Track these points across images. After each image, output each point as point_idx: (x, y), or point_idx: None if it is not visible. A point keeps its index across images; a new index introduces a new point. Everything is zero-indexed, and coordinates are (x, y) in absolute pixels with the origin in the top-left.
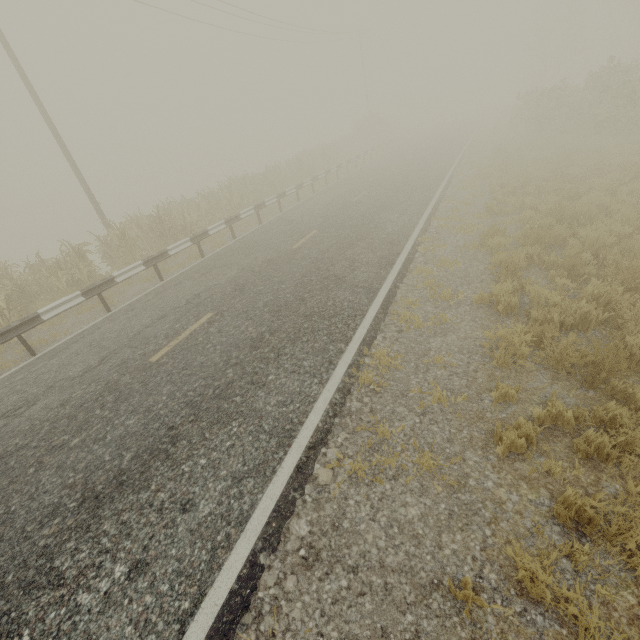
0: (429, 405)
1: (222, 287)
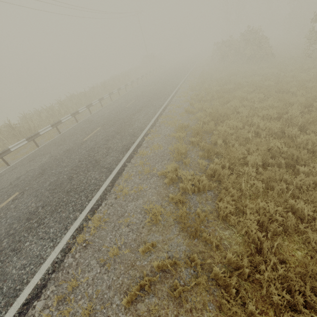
0: (109, 257)
1: (34, 171)
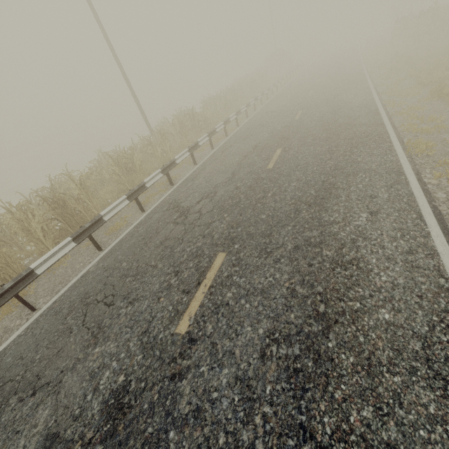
0: None
1: (269, 140)
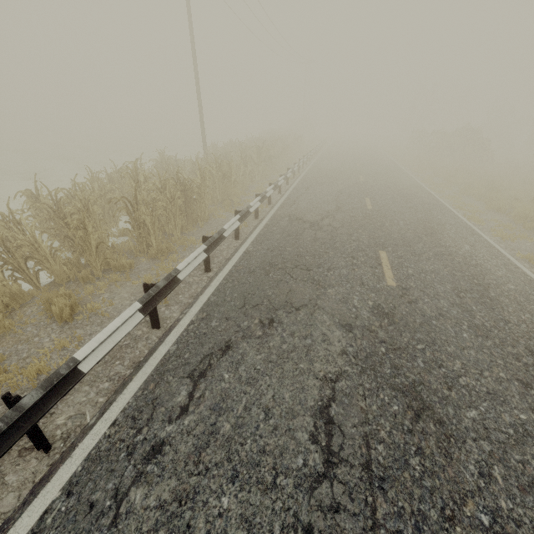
0: (505, 229)
1: (350, 190)
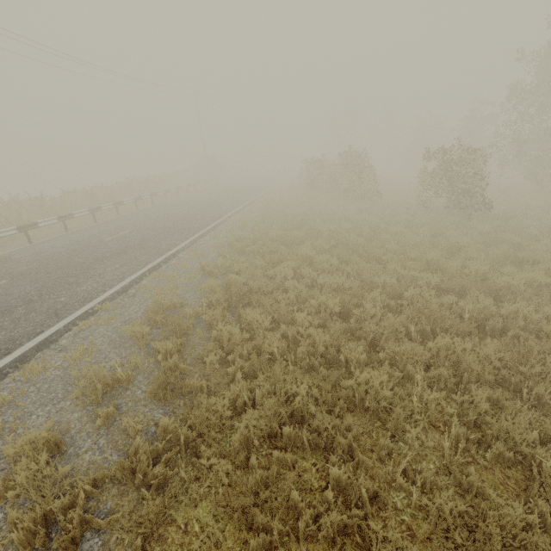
0: None
1: None
